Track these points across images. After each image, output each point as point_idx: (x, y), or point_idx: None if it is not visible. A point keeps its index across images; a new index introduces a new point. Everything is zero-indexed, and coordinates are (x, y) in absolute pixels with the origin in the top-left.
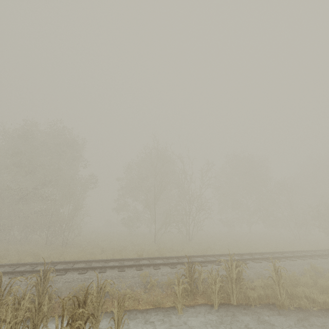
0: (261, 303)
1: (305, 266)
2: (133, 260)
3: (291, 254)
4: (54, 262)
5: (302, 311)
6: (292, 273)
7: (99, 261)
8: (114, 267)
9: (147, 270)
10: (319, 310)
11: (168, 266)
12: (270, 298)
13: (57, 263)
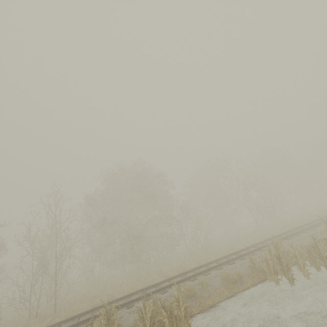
0: None
1: None
2: (305, 226)
3: None
4: (271, 238)
5: None
6: None
7: (290, 231)
8: (313, 226)
9: None
10: None
11: None
12: None
13: (272, 238)
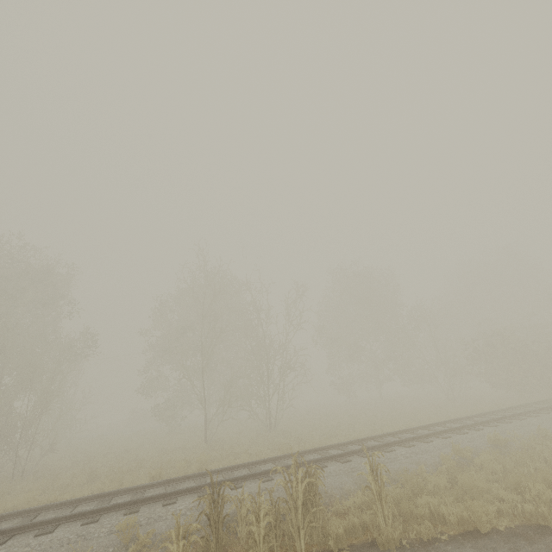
0: (354, 543)
1: (446, 450)
2: (133, 492)
3: (429, 430)
4: None
5: (421, 546)
6: (420, 468)
7: (57, 506)
8: (77, 515)
9: (147, 510)
10: (452, 537)
11: (197, 493)
12: (370, 530)
13: None
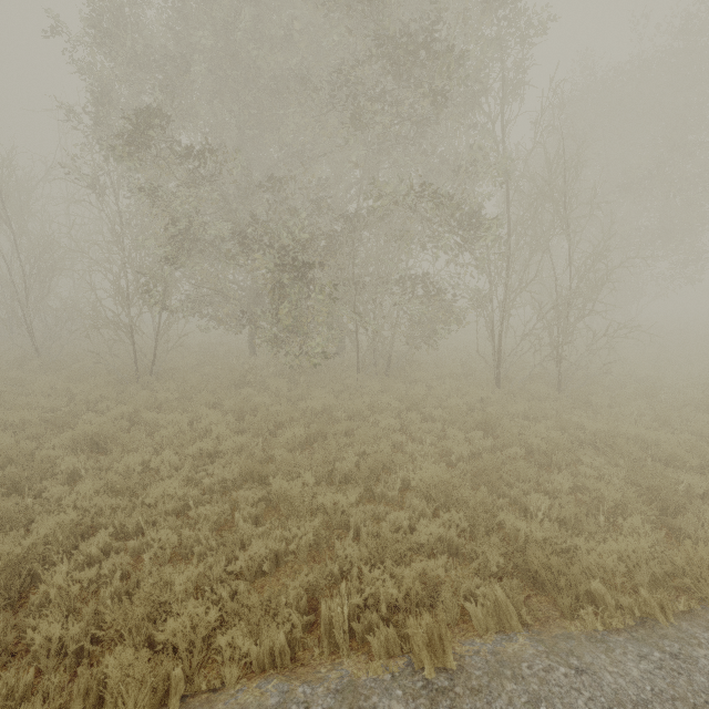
0: None
1: None
2: None
3: None
4: None
5: None
6: None
7: None
8: None
9: None
10: None
11: None
12: None
13: None
